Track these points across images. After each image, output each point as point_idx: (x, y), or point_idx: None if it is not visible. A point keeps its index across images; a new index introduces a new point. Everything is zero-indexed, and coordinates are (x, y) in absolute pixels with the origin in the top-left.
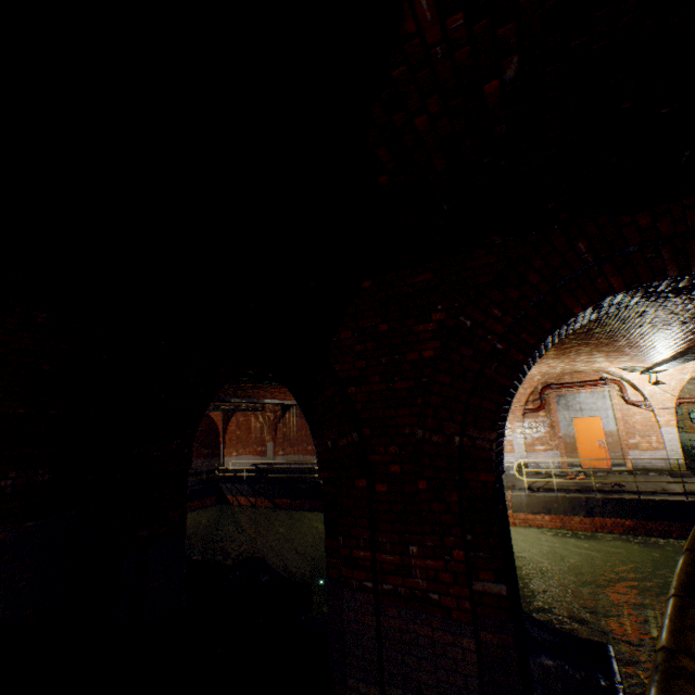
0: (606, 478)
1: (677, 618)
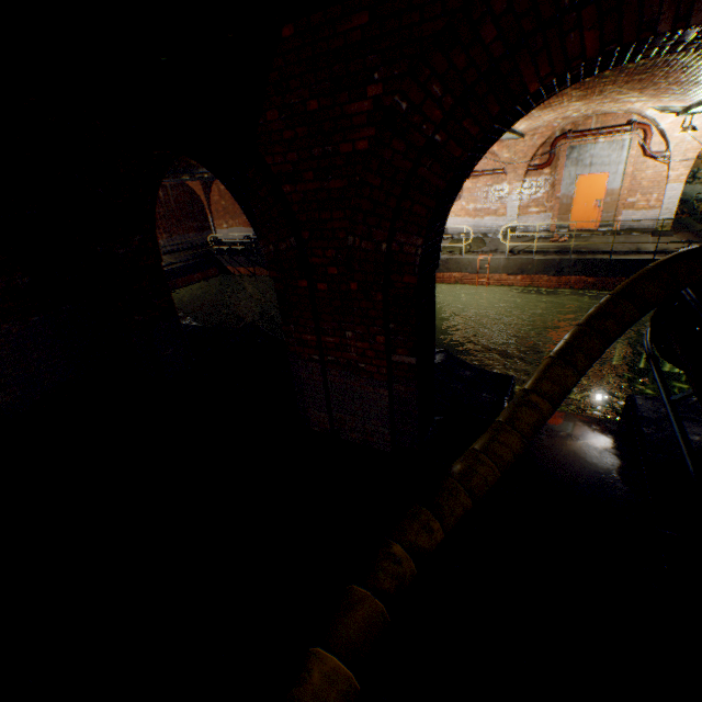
0: (588, 240)
1: (542, 372)
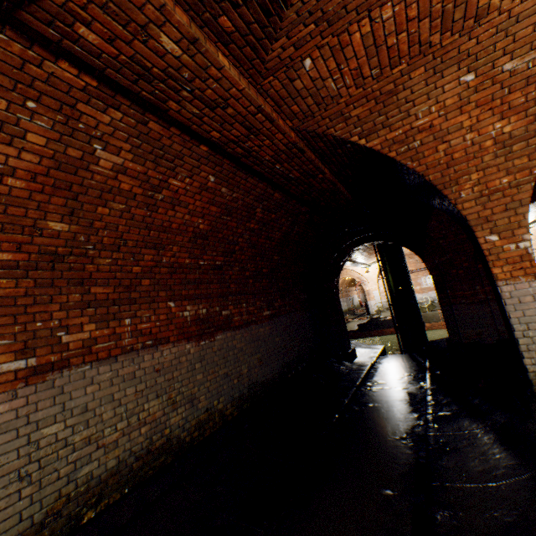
0: None
1: None
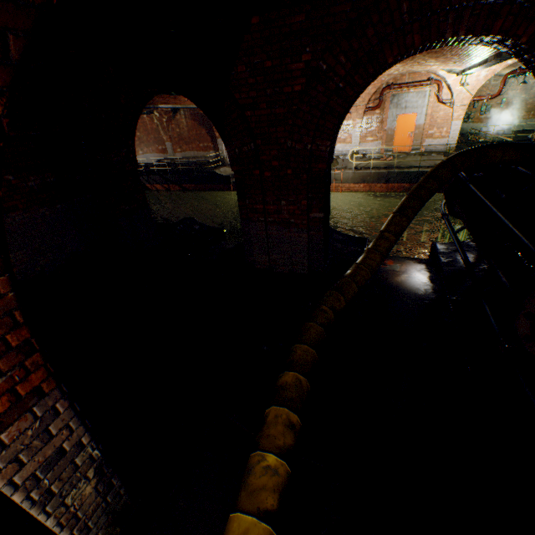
0: (405, 159)
1: (390, 221)
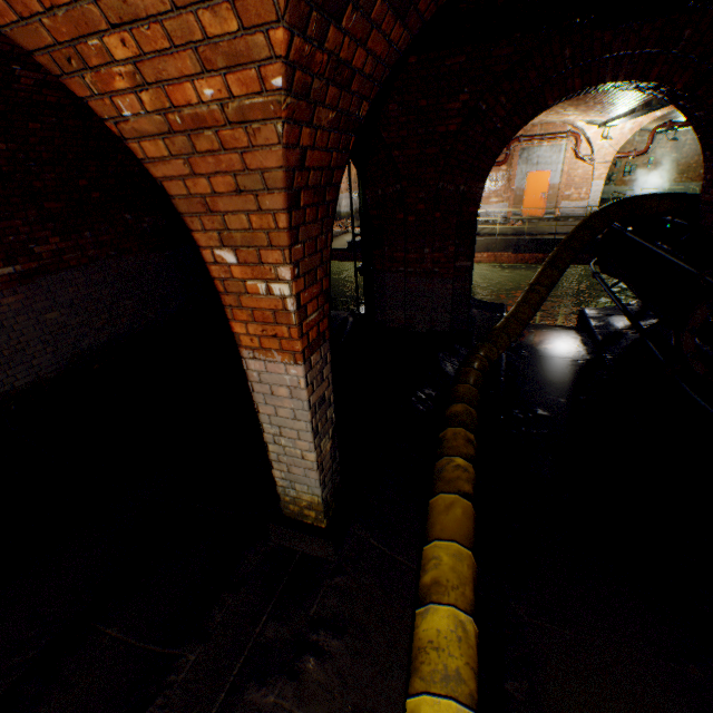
0: (537, 225)
1: (540, 274)
